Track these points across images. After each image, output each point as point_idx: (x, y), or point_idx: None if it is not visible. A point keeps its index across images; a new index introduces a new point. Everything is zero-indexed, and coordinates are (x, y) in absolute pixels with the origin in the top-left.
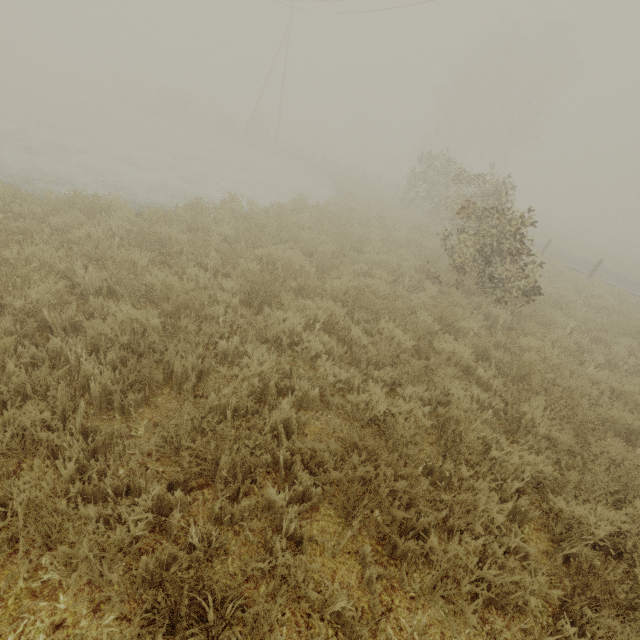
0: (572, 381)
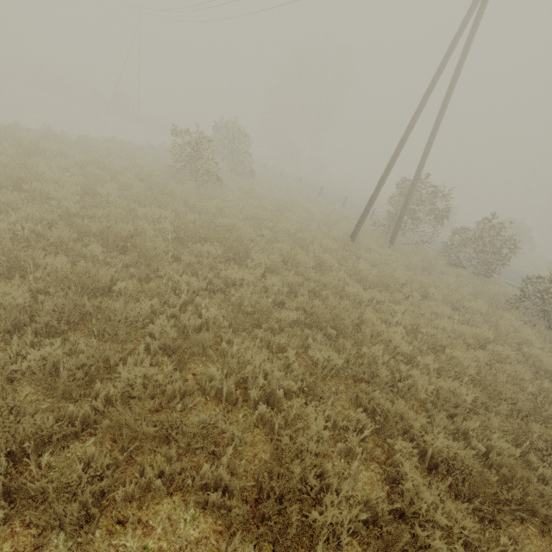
0: (180, 192)
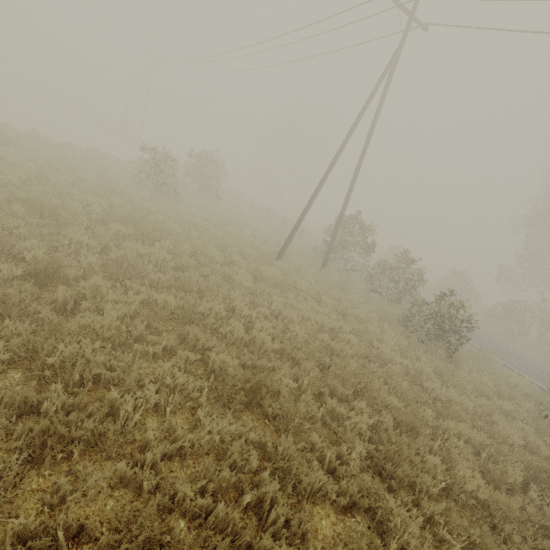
0: (129, 193)
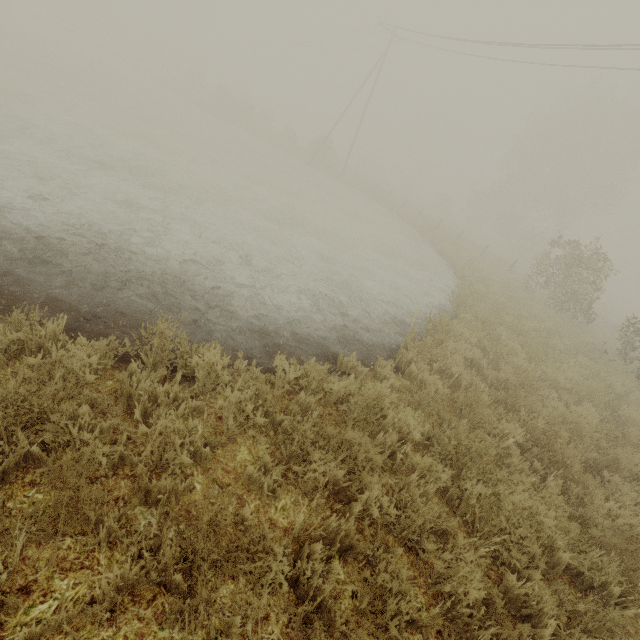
0: None
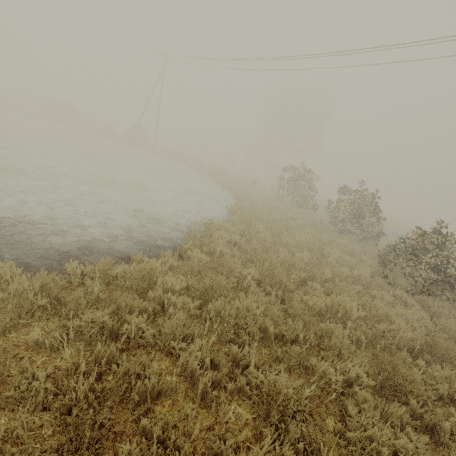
0: None
